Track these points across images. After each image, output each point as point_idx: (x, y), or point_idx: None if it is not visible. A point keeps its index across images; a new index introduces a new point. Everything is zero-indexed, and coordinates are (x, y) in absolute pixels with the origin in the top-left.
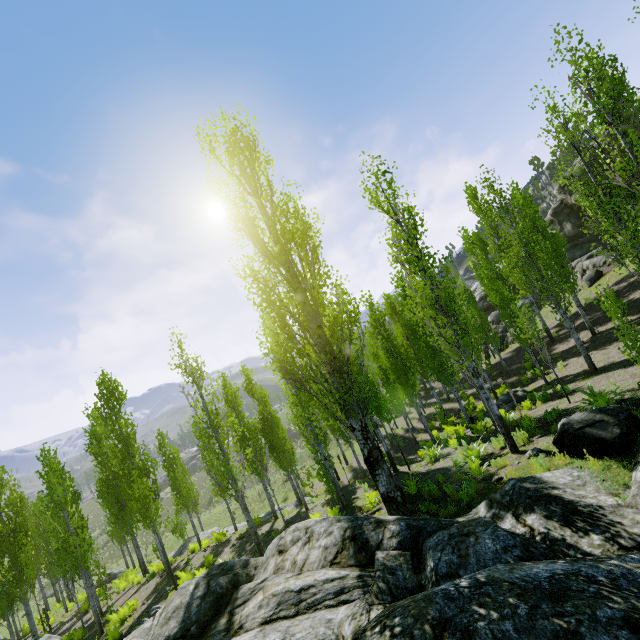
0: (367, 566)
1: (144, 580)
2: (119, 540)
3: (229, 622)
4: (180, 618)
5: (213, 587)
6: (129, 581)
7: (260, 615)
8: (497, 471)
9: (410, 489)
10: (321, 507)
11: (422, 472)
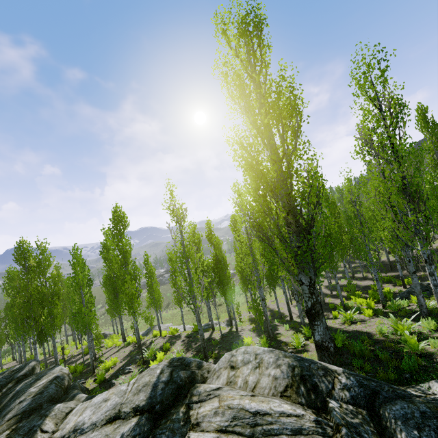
0: (319, 410)
1: (123, 345)
2: (111, 315)
3: (187, 414)
4: (148, 394)
5: (175, 377)
6: (114, 342)
7: (216, 421)
8: (437, 352)
9: (336, 342)
10: (249, 332)
11: (340, 329)
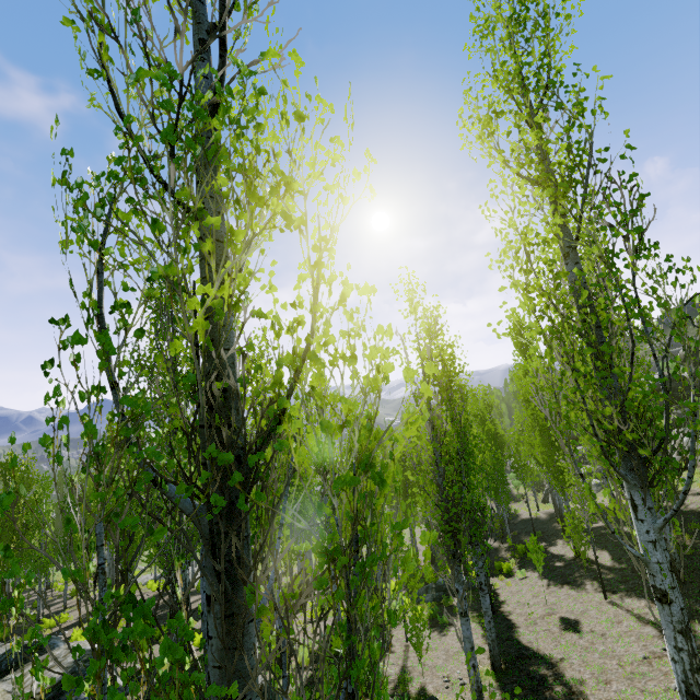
0: None
1: None
2: None
3: None
4: None
5: (5, 660)
6: None
7: None
8: None
9: None
10: None
11: None
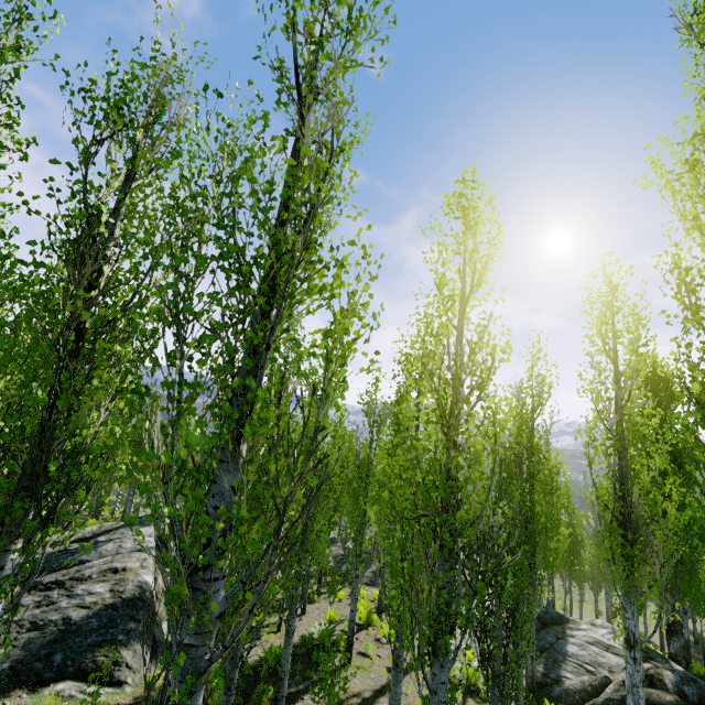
0: None
1: None
2: None
3: (563, 630)
4: None
5: (550, 612)
6: None
7: (584, 639)
8: None
9: (696, 671)
10: None
11: None
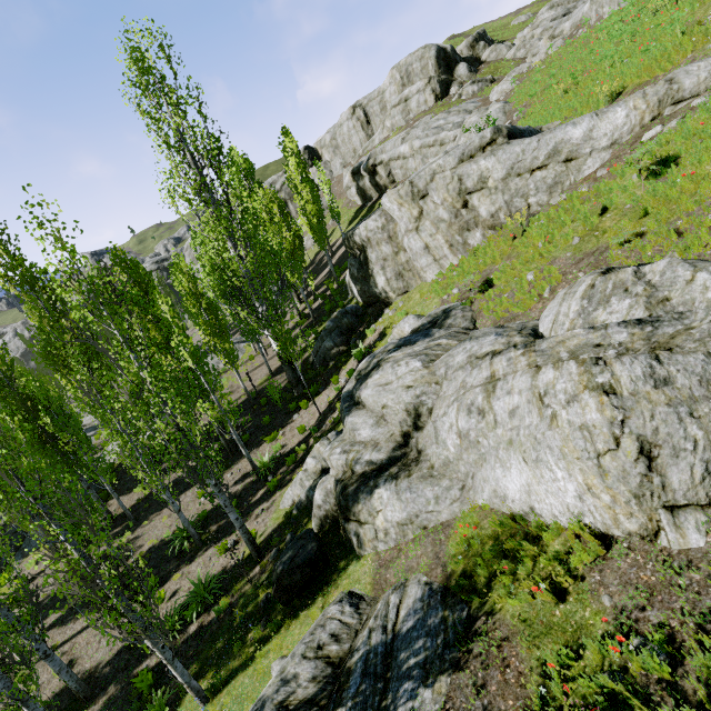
0: None
1: None
2: None
3: None
4: None
5: None
6: None
7: None
8: None
9: None
10: None
11: None
